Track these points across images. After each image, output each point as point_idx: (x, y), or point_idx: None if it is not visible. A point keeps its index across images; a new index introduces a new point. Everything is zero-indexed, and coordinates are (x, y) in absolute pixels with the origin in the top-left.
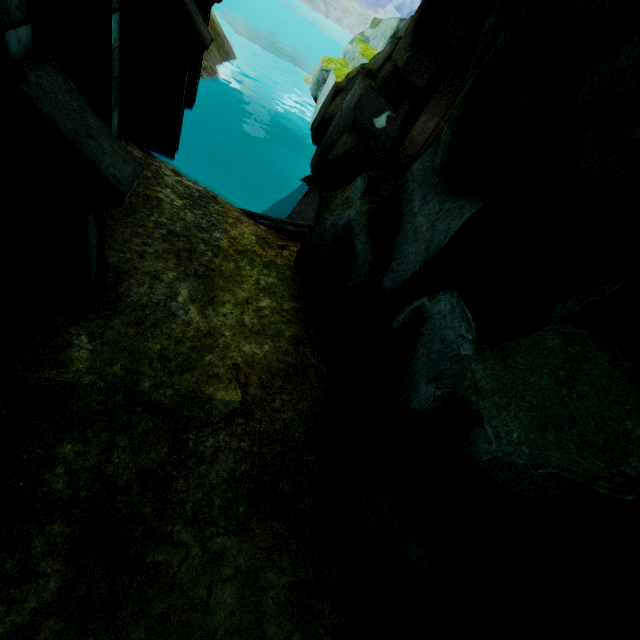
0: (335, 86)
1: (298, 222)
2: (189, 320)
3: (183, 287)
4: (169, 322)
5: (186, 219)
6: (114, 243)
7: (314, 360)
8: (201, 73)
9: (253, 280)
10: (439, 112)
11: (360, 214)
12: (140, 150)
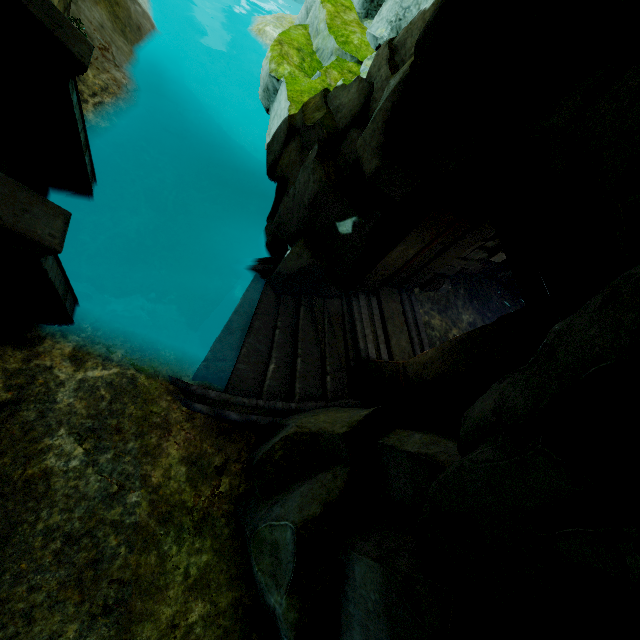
0: (287, 124)
1: (243, 400)
2: None
3: None
4: None
5: (88, 492)
6: None
7: None
8: (100, 98)
9: (181, 573)
10: (422, 241)
11: (286, 622)
12: (18, 349)
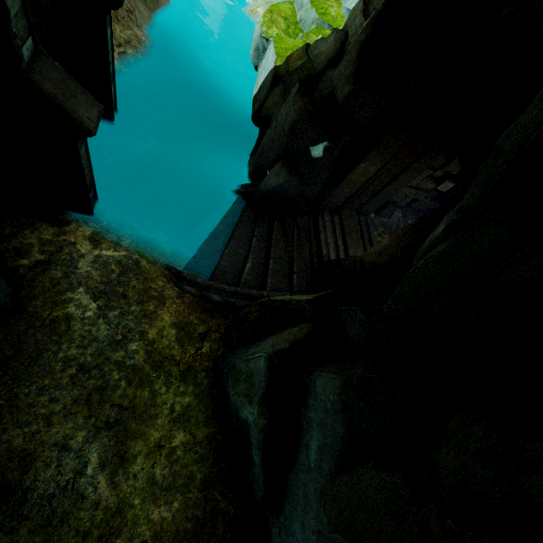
0: (273, 73)
1: (224, 286)
2: (98, 498)
3: (93, 450)
4: (77, 510)
5: (99, 337)
6: (18, 415)
7: (223, 503)
8: (124, 49)
9: (168, 408)
10: (382, 159)
11: (257, 427)
12: (51, 226)
